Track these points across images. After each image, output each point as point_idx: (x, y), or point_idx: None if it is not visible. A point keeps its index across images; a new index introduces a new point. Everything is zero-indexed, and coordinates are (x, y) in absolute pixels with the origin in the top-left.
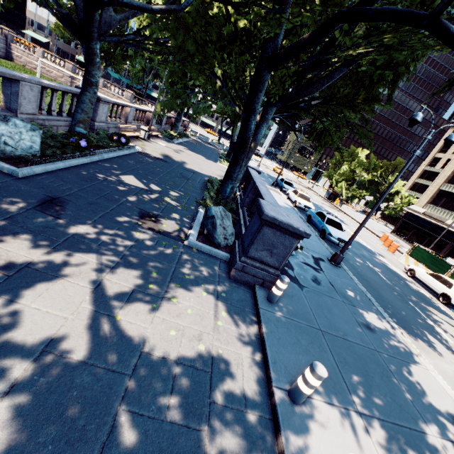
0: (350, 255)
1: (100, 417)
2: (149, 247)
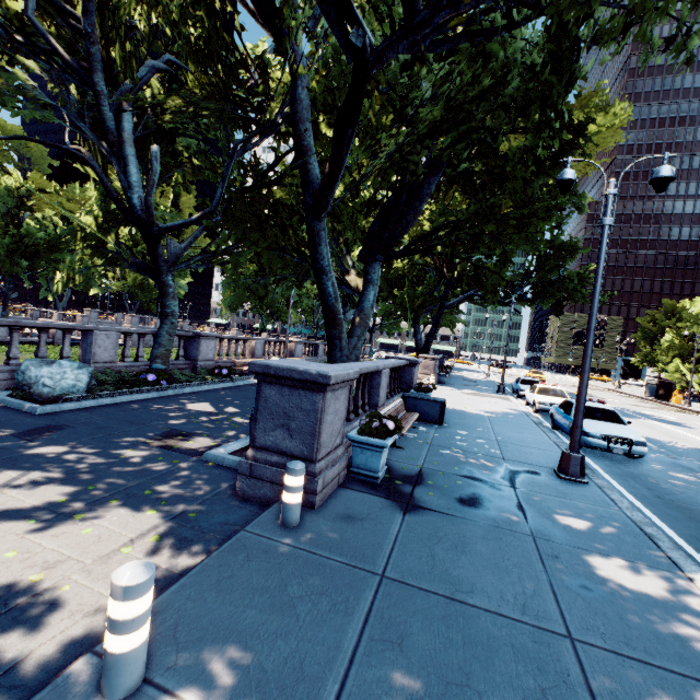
0: (658, 469)
1: None
2: (127, 462)
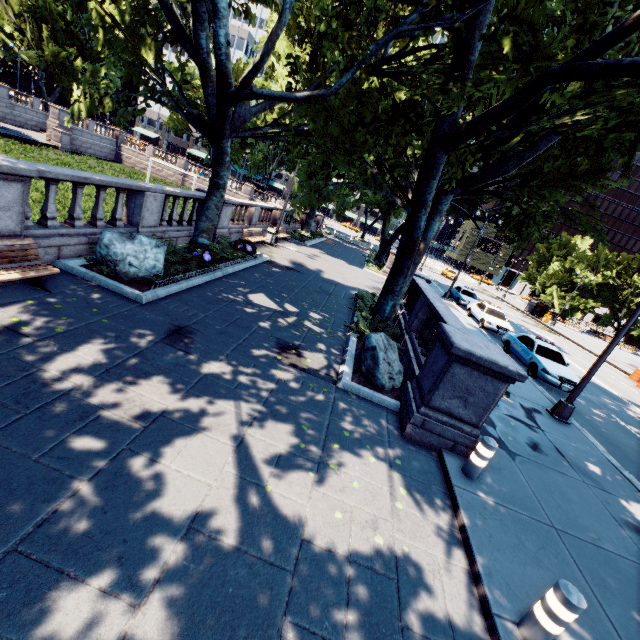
0: (583, 404)
1: (263, 628)
2: (293, 390)
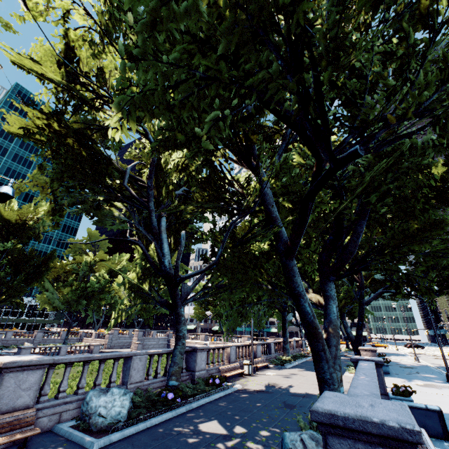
0: None
1: None
2: None
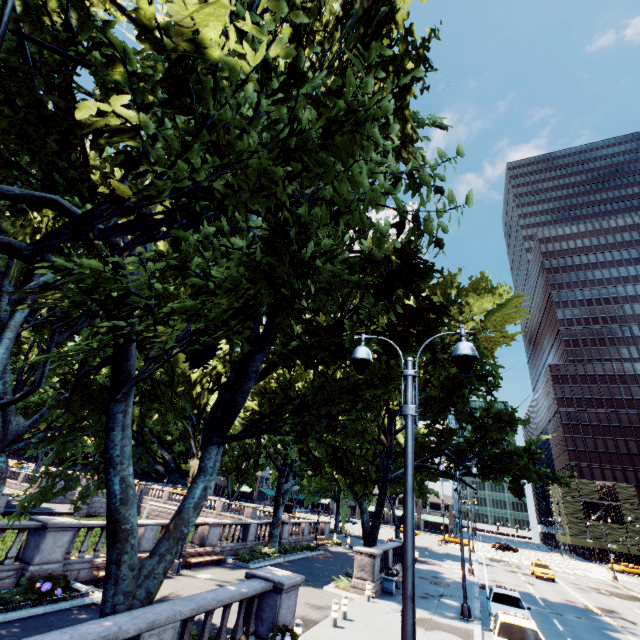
0: None
1: None
2: None
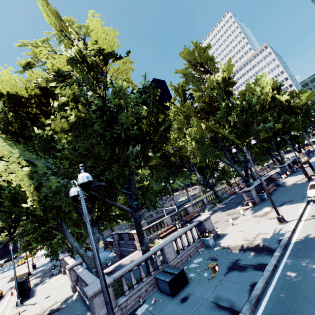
0: None
1: None
2: None
